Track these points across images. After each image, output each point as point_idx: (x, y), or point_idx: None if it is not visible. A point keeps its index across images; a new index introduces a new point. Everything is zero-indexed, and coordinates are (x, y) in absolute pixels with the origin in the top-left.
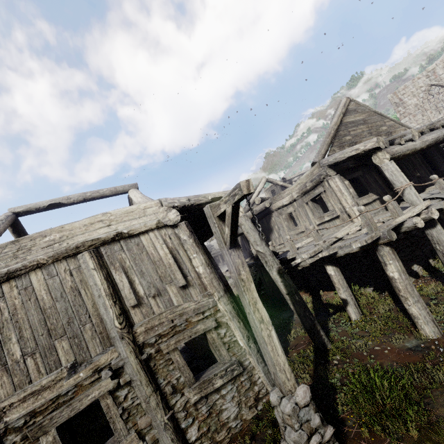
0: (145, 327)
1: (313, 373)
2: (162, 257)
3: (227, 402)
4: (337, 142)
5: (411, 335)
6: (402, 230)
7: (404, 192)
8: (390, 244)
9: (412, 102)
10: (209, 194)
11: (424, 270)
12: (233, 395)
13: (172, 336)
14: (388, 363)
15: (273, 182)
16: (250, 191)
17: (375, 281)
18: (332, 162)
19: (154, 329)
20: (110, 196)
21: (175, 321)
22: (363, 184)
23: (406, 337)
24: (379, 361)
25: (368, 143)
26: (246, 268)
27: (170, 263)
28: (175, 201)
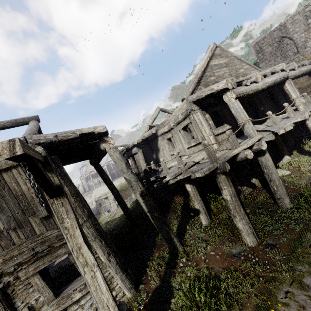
0: (2, 259)
1: (163, 274)
2: (25, 192)
3: (86, 310)
4: (203, 82)
5: (237, 242)
6: (237, 160)
7: (244, 126)
8: (225, 173)
9: (268, 50)
10: (78, 130)
11: (260, 182)
12: (91, 303)
13: (33, 262)
14: (216, 268)
15: (165, 111)
16: (14, 153)
17: None
18: (195, 99)
19: (13, 259)
20: (12, 127)
21: (36, 249)
22: (221, 117)
23: (233, 244)
24: (210, 265)
25: (219, 84)
26: (71, 215)
27: (32, 197)
28: (40, 138)
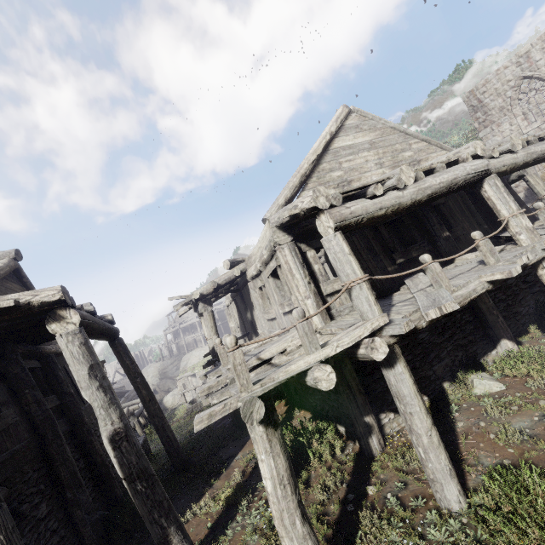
0: None
1: None
2: None
3: None
4: (315, 182)
5: None
6: (308, 384)
7: (351, 293)
8: (267, 420)
9: (496, 104)
10: None
11: (432, 402)
12: None
13: None
14: None
15: None
16: None
17: (345, 420)
18: (278, 223)
19: None
20: None
21: None
22: None
23: None
24: None
25: (305, 197)
26: None
27: None
28: None
